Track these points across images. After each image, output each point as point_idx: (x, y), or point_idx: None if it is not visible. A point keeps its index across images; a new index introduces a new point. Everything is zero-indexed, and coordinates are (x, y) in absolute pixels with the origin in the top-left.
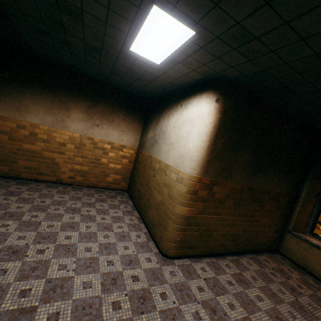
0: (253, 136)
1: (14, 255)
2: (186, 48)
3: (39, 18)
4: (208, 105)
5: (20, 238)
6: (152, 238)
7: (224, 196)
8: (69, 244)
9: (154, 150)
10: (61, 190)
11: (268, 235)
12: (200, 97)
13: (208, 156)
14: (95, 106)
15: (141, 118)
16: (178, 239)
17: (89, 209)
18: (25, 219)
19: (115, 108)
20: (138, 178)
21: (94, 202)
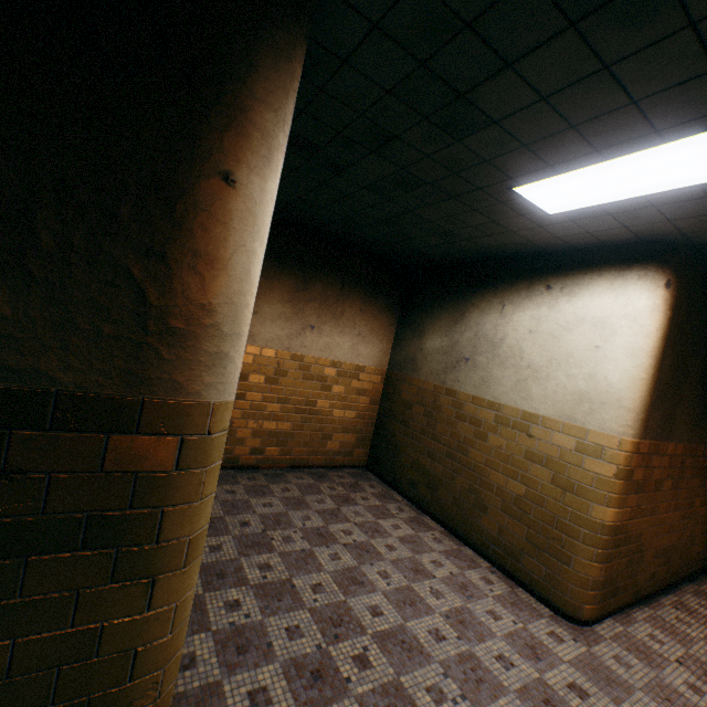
0: (702, 346)
1: (323, 684)
2: (665, 195)
3: (338, 125)
4: (649, 294)
5: (293, 635)
6: (515, 582)
7: (662, 474)
8: (392, 627)
9: (464, 379)
10: (250, 485)
11: (705, 539)
12: (618, 275)
13: (650, 396)
14: (308, 285)
15: (394, 304)
16: (600, 579)
17: (345, 528)
18: (255, 578)
19: (345, 287)
20: (411, 439)
21: (336, 507)
